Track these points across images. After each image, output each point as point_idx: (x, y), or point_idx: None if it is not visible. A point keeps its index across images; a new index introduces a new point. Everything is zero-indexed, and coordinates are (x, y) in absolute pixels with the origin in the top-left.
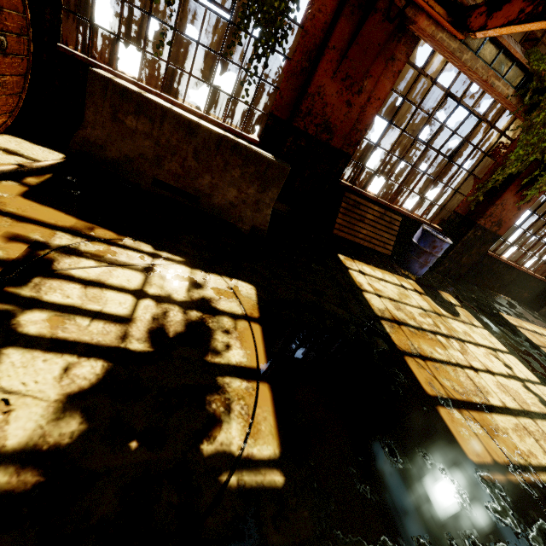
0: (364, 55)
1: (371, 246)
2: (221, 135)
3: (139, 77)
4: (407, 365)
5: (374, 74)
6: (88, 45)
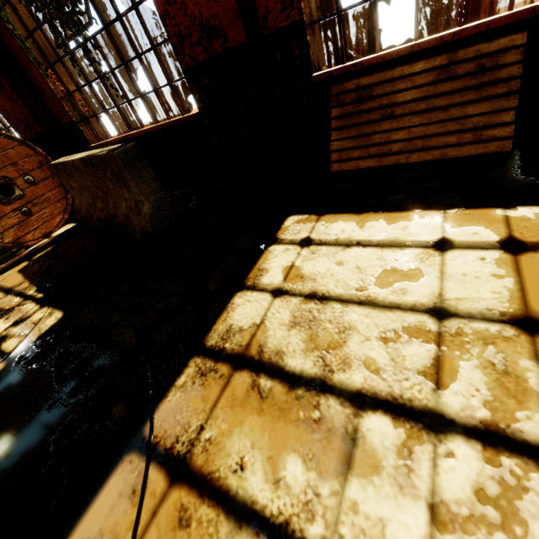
0: None
1: (433, 156)
2: (82, 159)
3: (118, 132)
4: (104, 476)
5: None
6: (95, 135)
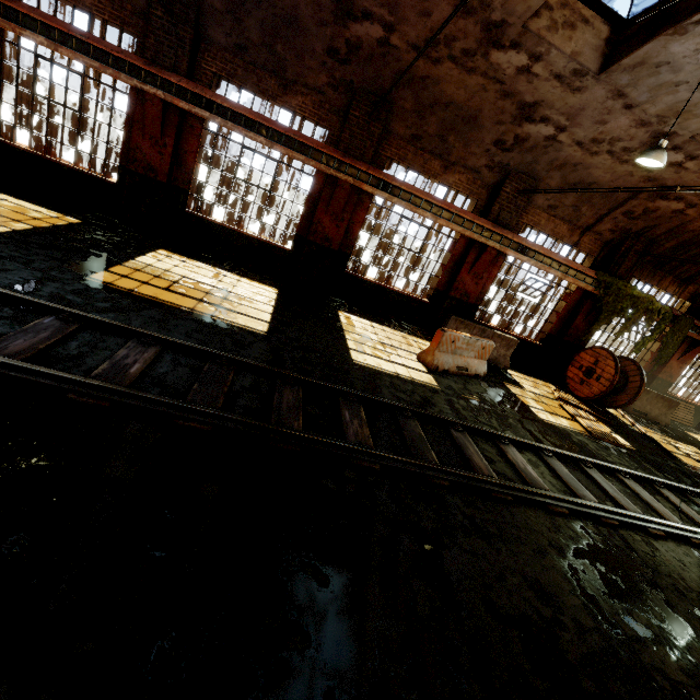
0: (691, 355)
1: (683, 423)
2: (658, 394)
3: None
4: None
5: (692, 358)
6: None
